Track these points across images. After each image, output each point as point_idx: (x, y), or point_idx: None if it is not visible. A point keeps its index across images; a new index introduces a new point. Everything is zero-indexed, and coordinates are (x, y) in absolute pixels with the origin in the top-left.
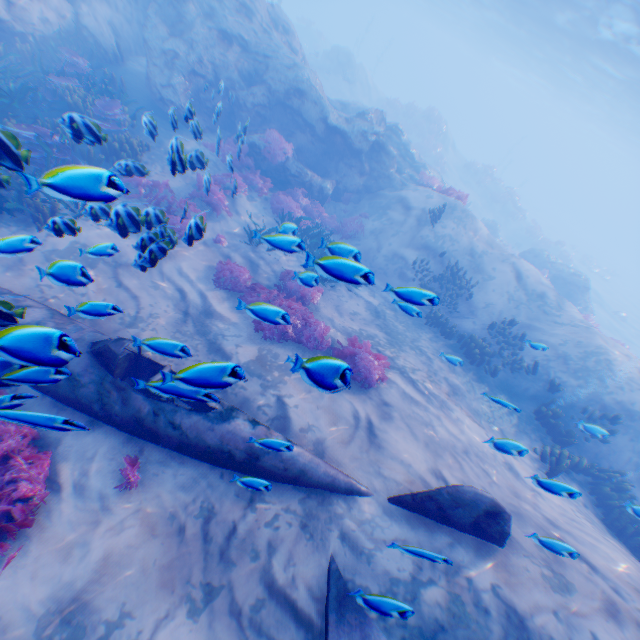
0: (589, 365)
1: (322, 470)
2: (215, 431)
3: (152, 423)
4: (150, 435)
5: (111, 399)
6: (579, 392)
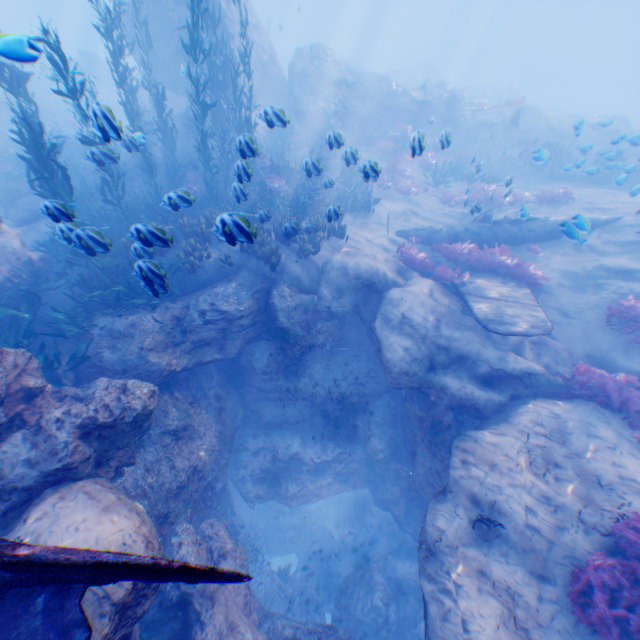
0: None
1: (599, 217)
2: (547, 224)
3: (519, 235)
4: (519, 241)
5: (497, 234)
6: None
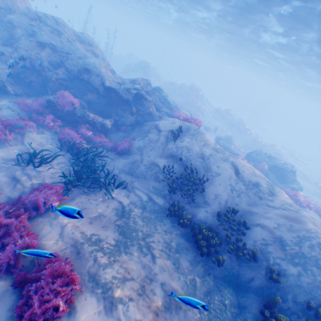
0: (305, 250)
1: None
2: None
3: None
4: None
5: None
6: (301, 282)
